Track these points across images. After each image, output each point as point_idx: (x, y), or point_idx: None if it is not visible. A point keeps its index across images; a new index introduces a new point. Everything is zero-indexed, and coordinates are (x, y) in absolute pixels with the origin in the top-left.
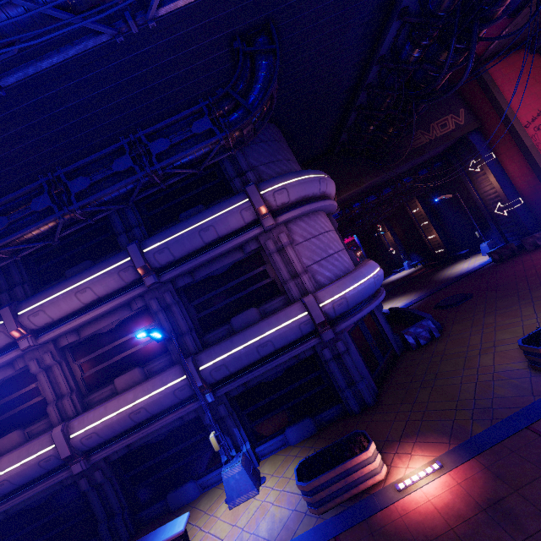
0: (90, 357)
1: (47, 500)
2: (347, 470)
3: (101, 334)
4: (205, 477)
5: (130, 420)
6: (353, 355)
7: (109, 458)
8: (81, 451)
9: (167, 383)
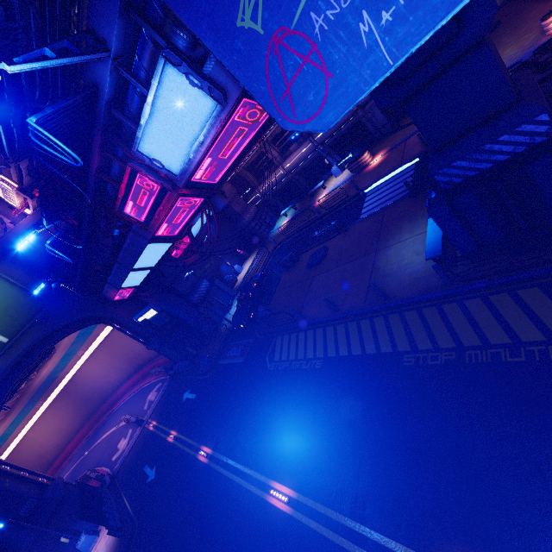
0: (278, 143)
1: (285, 187)
2: (358, 162)
3: (278, 134)
4: (329, 172)
5: (299, 160)
6: (378, 116)
7: (297, 172)
8: (289, 172)
9: (306, 147)
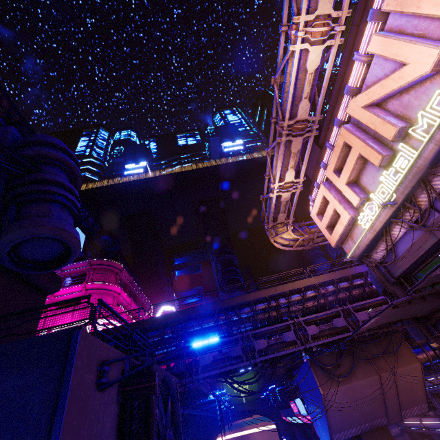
0: None
1: (428, 435)
2: None
3: None
4: None
5: (433, 426)
6: None
7: (436, 433)
8: (426, 427)
9: (437, 421)
